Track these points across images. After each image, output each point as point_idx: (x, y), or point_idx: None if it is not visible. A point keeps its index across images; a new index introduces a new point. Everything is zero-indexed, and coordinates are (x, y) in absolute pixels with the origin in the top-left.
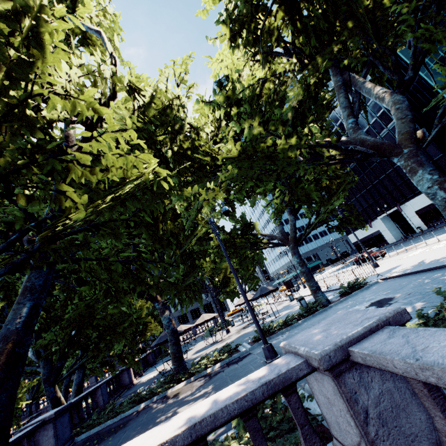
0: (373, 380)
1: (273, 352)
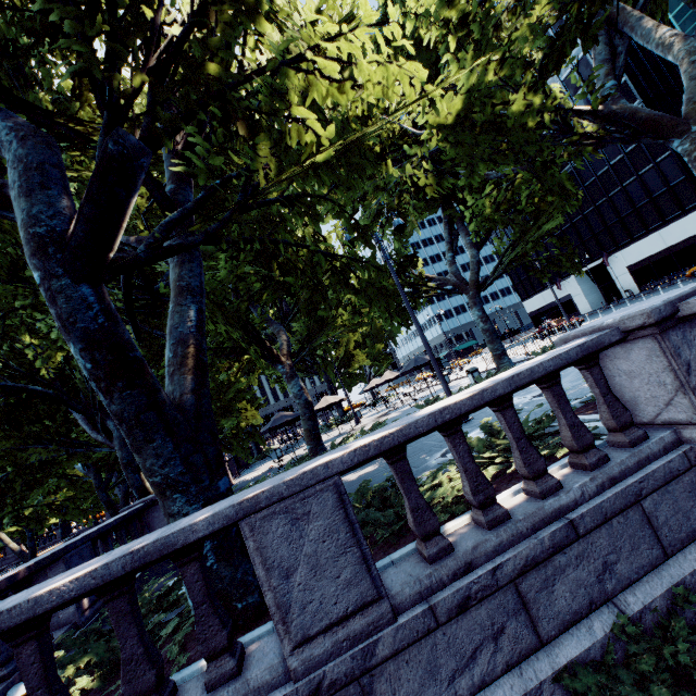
0: (695, 339)
1: None
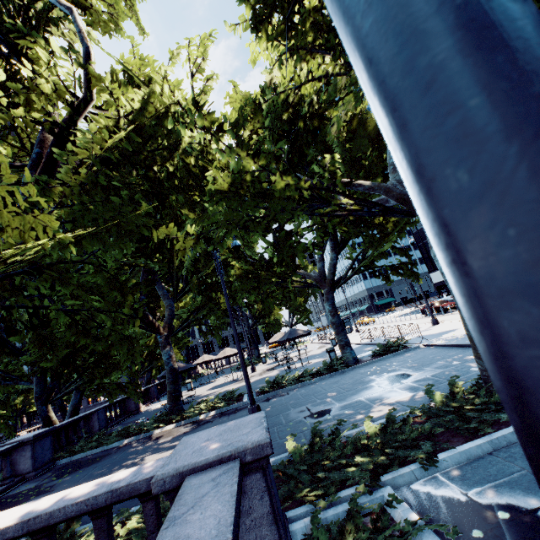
0: None
1: None
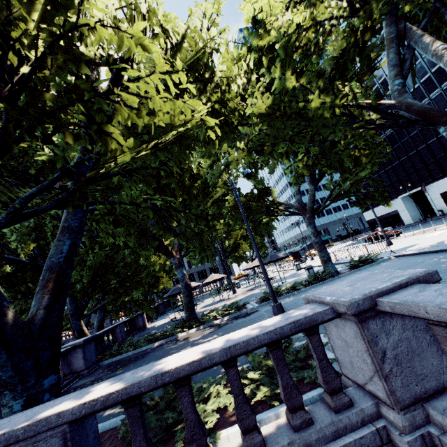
0: (394, 329)
1: (281, 310)
